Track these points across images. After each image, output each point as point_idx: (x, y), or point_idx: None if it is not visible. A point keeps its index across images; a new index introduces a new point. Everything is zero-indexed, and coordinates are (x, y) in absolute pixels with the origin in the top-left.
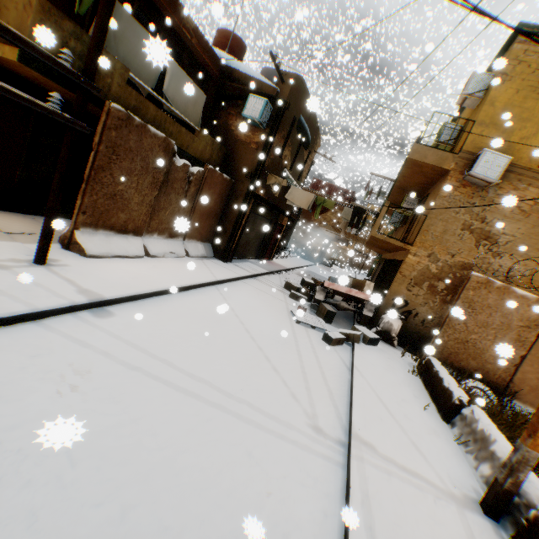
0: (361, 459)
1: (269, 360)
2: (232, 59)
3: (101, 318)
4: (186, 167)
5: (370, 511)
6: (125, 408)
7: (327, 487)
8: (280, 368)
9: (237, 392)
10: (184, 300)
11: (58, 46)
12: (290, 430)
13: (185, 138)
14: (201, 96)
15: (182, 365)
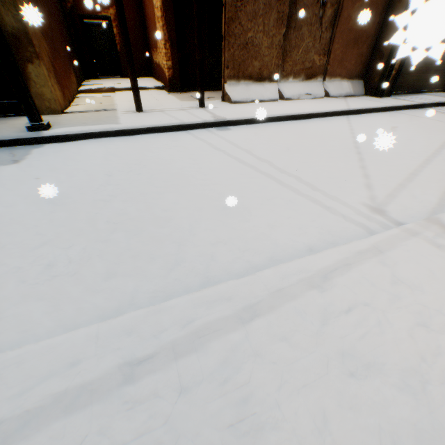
0: (412, 233)
1: (362, 161)
2: None
3: (220, 131)
4: None
5: (364, 259)
6: (199, 163)
7: (335, 239)
8: (371, 167)
9: (293, 172)
10: (297, 124)
11: None
12: (331, 201)
13: None
14: None
15: (256, 153)
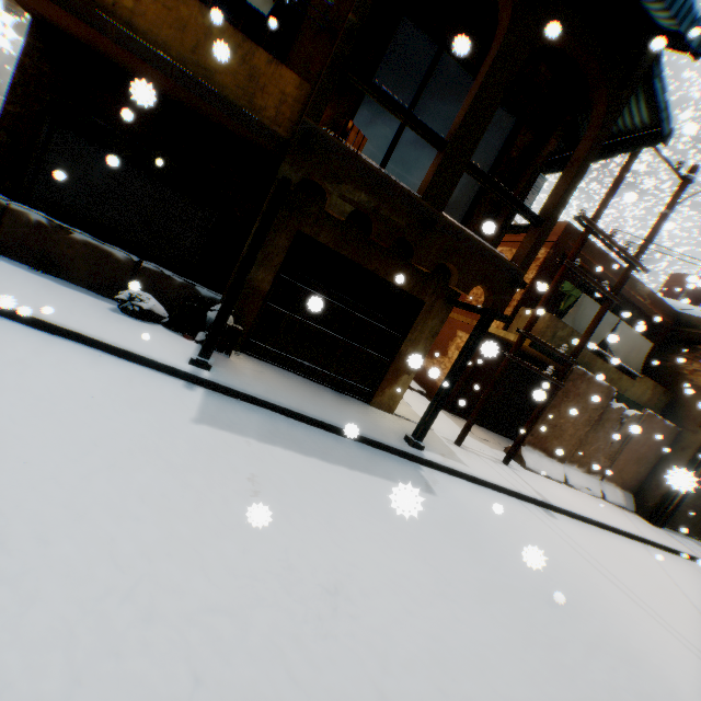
0: None
1: None
2: (689, 307)
3: (550, 515)
4: (620, 409)
5: None
6: (588, 574)
7: None
8: None
9: (682, 632)
10: (608, 537)
11: (550, 335)
12: None
13: (623, 383)
14: (645, 344)
15: (621, 580)
